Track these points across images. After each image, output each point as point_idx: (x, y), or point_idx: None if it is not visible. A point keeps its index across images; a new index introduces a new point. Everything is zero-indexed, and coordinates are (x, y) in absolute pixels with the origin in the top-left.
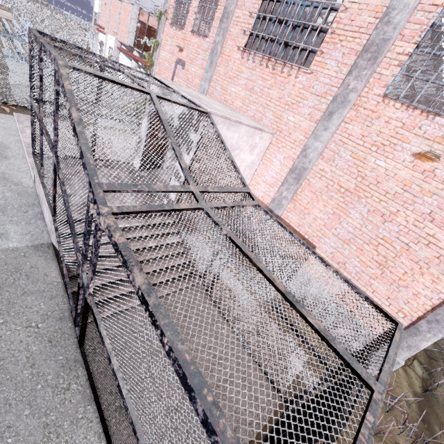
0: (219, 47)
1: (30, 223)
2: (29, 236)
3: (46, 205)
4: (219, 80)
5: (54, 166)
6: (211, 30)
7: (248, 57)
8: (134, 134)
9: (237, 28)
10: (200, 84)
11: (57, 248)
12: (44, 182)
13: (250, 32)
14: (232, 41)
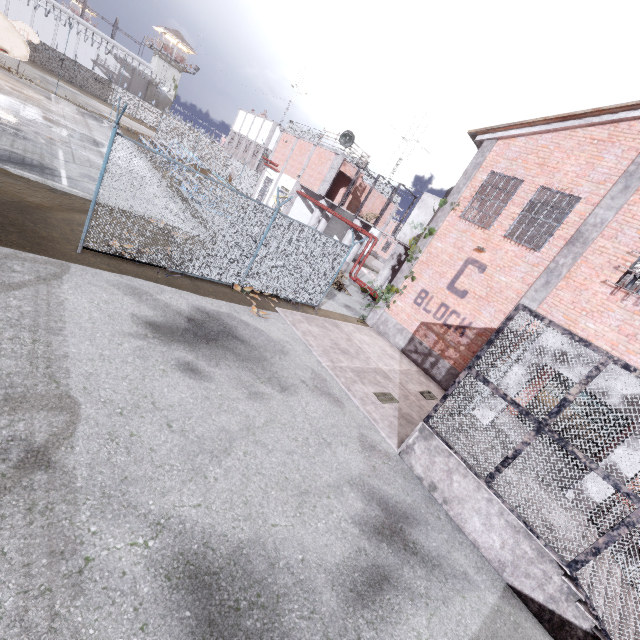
0: (565, 270)
1: (460, 541)
2: (484, 574)
3: (497, 522)
4: (560, 306)
5: (638, 522)
6: (547, 246)
7: (624, 296)
8: (366, 325)
9: (601, 259)
10: (521, 301)
11: (557, 612)
12: (493, 487)
13: (634, 272)
14: (590, 269)
